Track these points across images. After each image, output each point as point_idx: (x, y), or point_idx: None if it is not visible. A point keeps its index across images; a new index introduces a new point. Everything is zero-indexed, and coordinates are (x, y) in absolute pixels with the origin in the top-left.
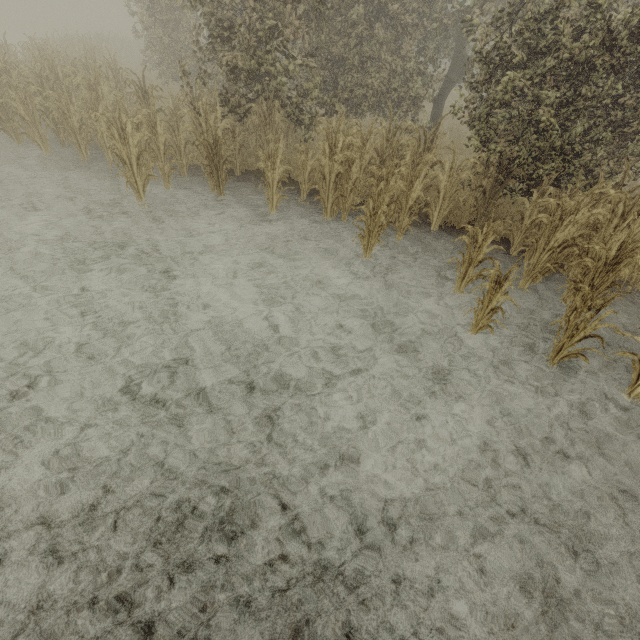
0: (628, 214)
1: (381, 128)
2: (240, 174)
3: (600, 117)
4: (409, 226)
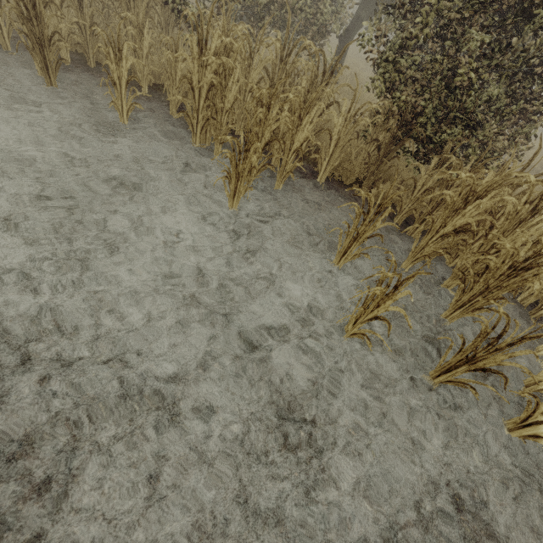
0: (541, 208)
1: (274, 39)
2: (96, 65)
3: (520, 82)
4: (291, 174)
